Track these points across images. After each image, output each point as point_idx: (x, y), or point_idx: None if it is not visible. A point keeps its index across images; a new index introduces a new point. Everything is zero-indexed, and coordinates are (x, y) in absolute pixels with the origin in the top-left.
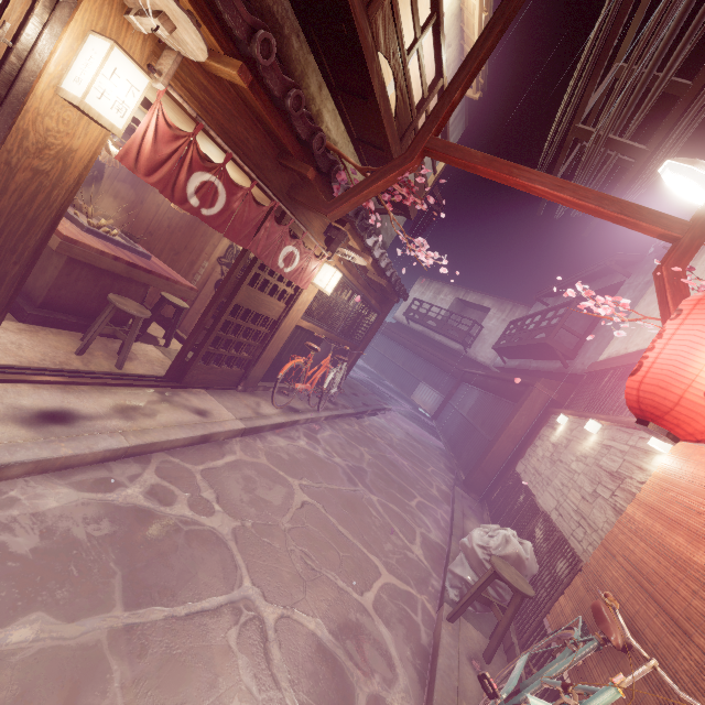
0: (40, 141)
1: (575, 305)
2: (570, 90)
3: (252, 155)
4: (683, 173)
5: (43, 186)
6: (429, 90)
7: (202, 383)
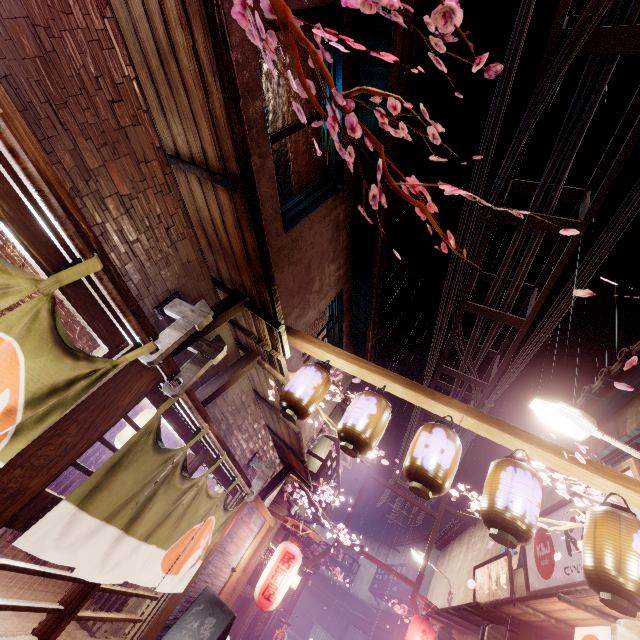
0: None
1: (409, 568)
2: (383, 498)
3: None
4: (415, 553)
5: None
6: (335, 488)
7: None
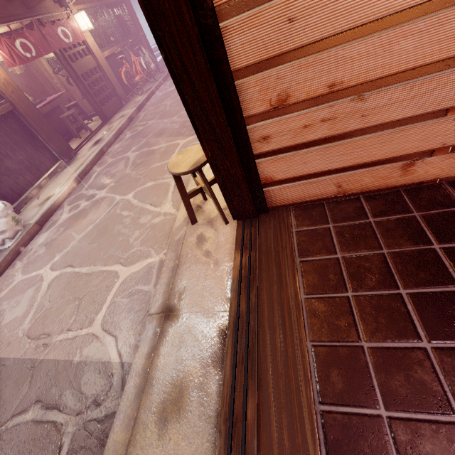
0: (2, 84)
1: None
2: None
3: (5, 14)
4: None
5: (18, 95)
6: None
7: (113, 113)
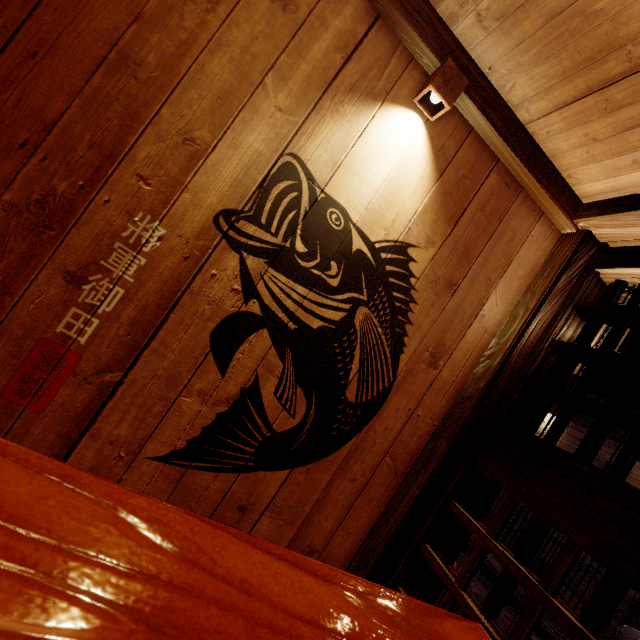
0: None
1: None
2: None
3: None
4: None
5: None
6: None
7: None
